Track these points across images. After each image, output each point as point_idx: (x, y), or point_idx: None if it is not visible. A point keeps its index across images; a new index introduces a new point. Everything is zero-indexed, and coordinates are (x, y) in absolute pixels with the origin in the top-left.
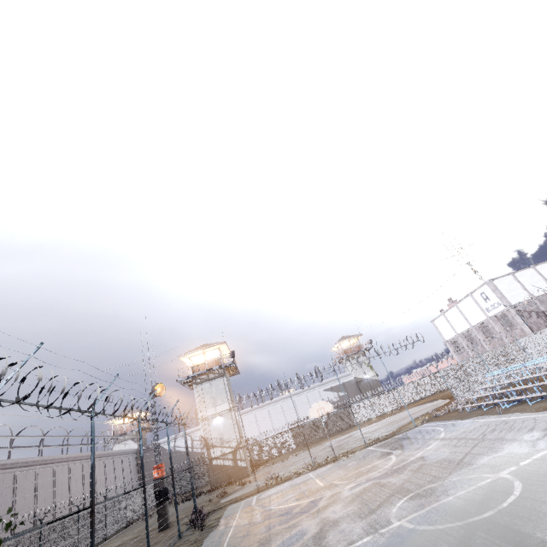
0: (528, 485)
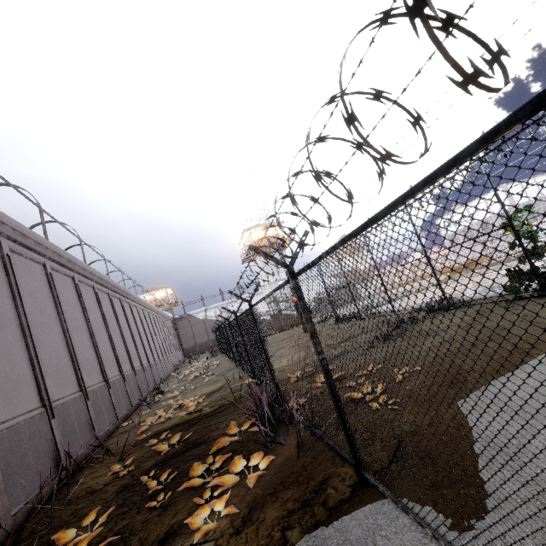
0: None
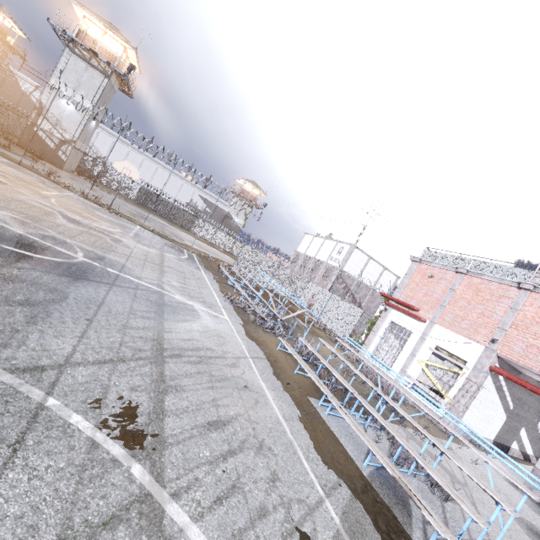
0: (58, 263)
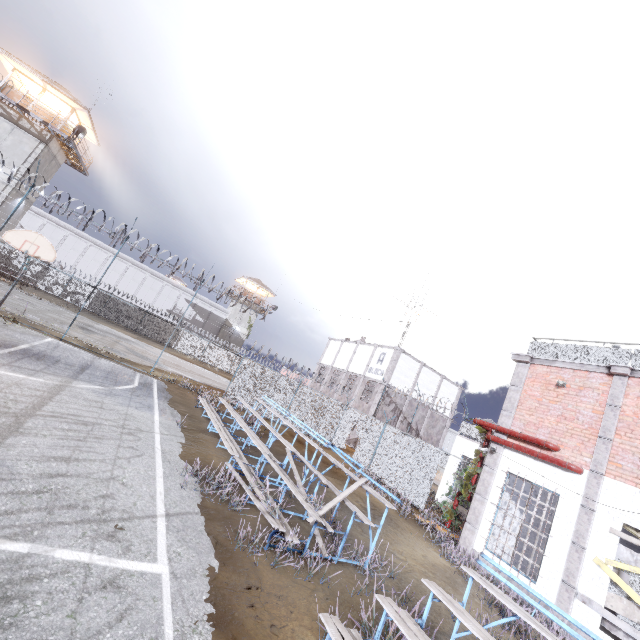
0: None
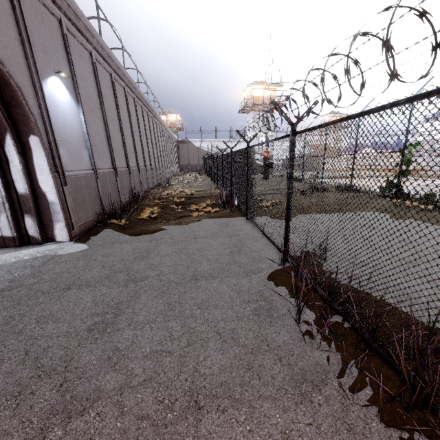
0: None
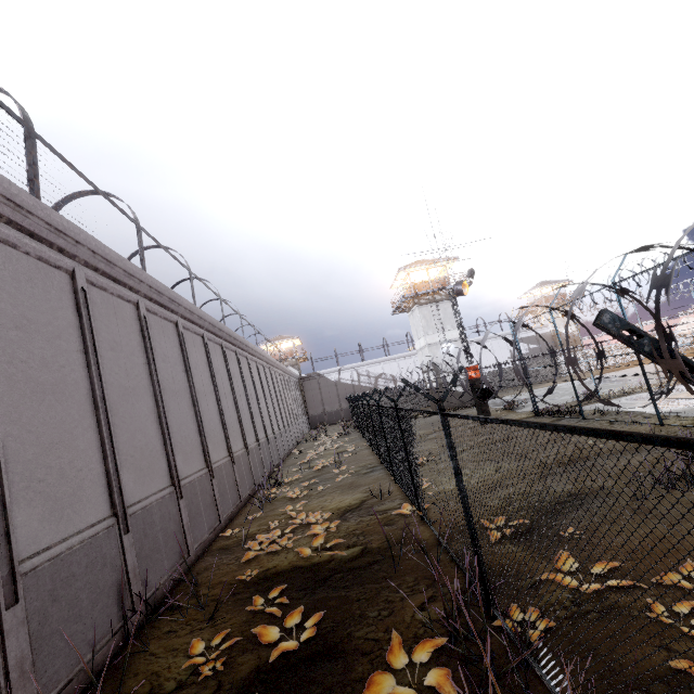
0: None
